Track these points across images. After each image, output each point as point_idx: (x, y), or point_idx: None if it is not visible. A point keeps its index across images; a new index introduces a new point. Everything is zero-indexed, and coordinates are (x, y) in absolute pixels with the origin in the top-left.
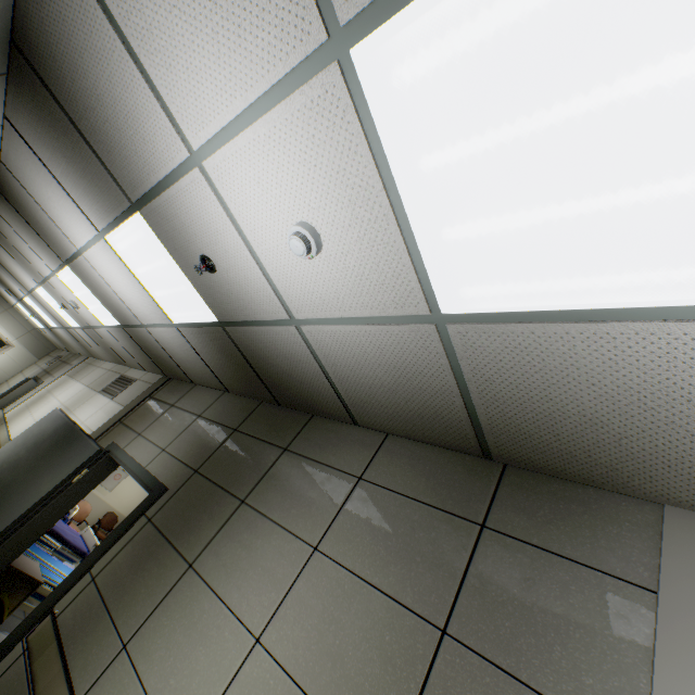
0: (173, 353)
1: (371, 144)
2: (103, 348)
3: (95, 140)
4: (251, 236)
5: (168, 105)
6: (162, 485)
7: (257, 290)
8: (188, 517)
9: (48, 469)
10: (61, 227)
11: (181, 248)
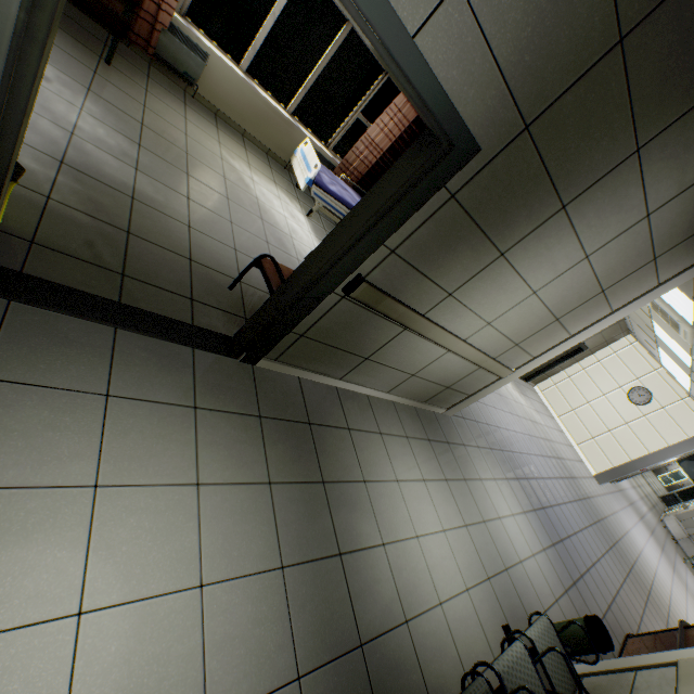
0: None
1: None
2: None
3: None
4: None
5: None
6: (472, 143)
7: None
8: (505, 209)
9: None
10: None
11: None
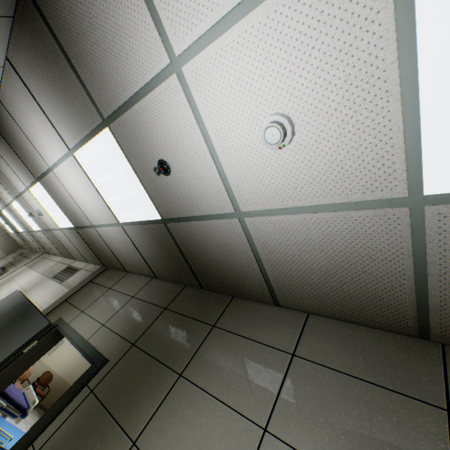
0: (114, 247)
1: (396, 9)
2: (57, 245)
3: (80, 64)
4: (215, 135)
5: (159, 13)
6: (103, 357)
7: (208, 187)
8: (128, 389)
9: (4, 341)
10: (38, 149)
11: (141, 155)
